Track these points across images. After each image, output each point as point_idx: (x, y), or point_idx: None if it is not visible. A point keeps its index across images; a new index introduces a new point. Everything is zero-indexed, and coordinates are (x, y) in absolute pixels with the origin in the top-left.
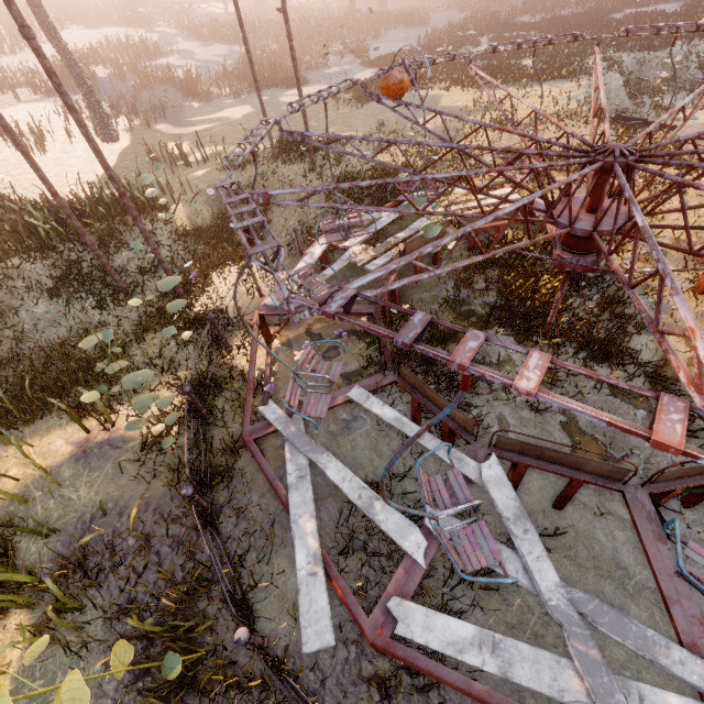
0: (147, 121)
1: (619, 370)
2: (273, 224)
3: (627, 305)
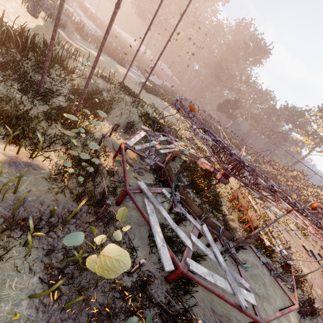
0: None
1: (219, 214)
2: (113, 111)
3: (217, 198)
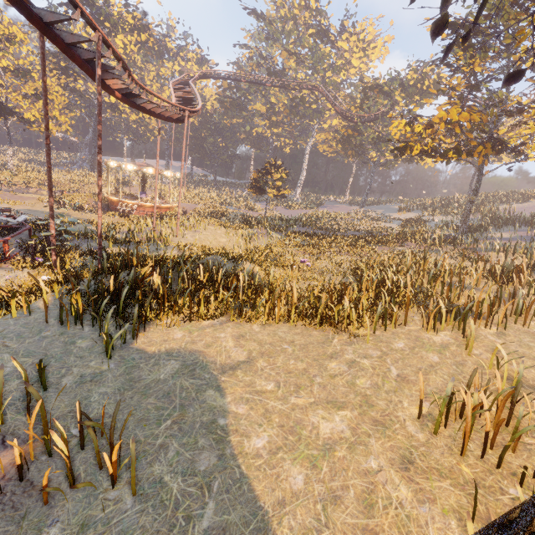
0: None
1: None
2: None
3: None
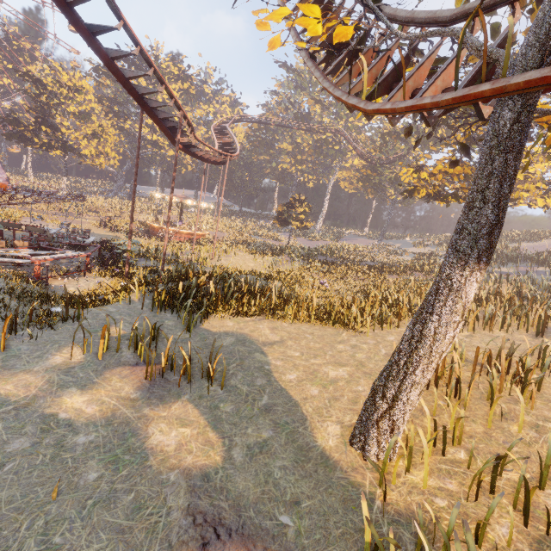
0: None
1: None
2: None
3: None
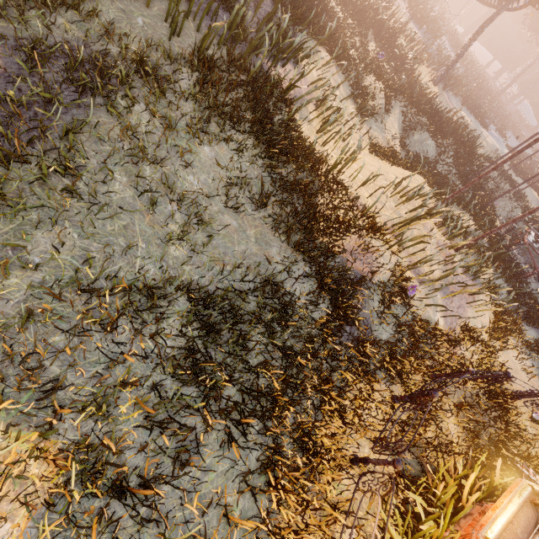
0: (445, 87)
1: None
2: (495, 201)
3: None
